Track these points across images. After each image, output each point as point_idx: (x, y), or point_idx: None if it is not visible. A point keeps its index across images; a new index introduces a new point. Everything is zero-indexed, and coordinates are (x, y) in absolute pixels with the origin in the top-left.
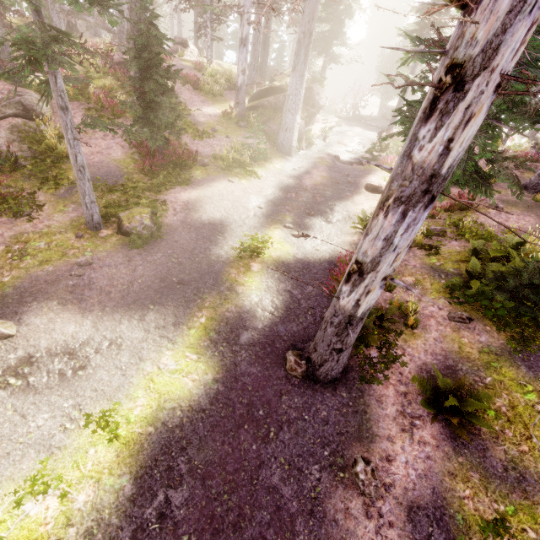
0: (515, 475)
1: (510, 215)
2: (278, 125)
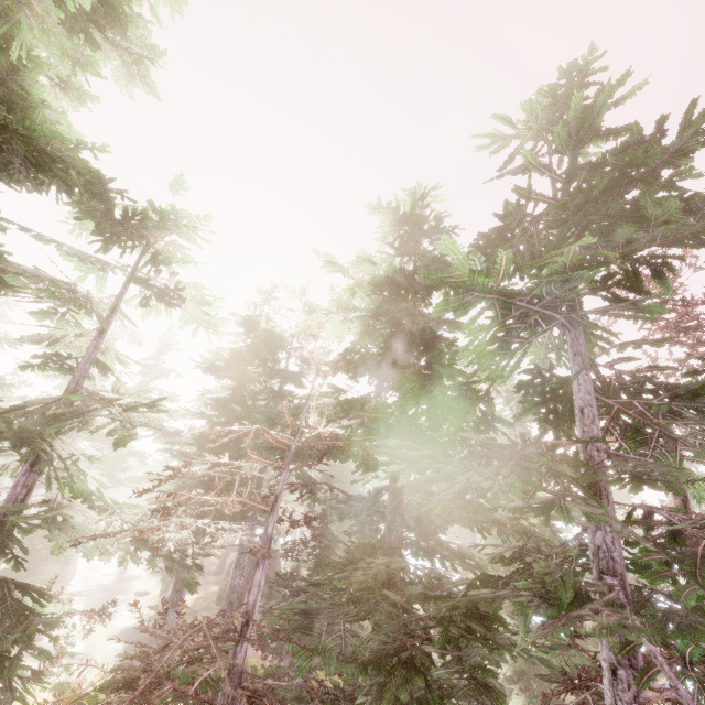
0: None
1: (209, 587)
2: (58, 566)
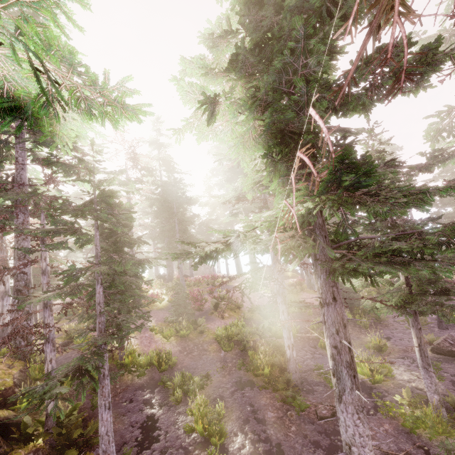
0: (60, 335)
1: None
2: None
